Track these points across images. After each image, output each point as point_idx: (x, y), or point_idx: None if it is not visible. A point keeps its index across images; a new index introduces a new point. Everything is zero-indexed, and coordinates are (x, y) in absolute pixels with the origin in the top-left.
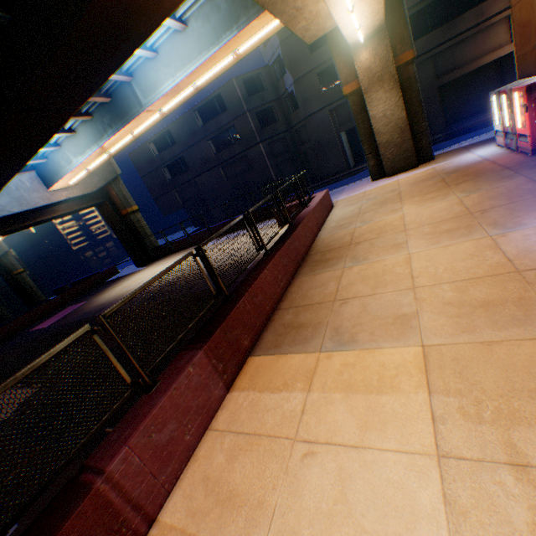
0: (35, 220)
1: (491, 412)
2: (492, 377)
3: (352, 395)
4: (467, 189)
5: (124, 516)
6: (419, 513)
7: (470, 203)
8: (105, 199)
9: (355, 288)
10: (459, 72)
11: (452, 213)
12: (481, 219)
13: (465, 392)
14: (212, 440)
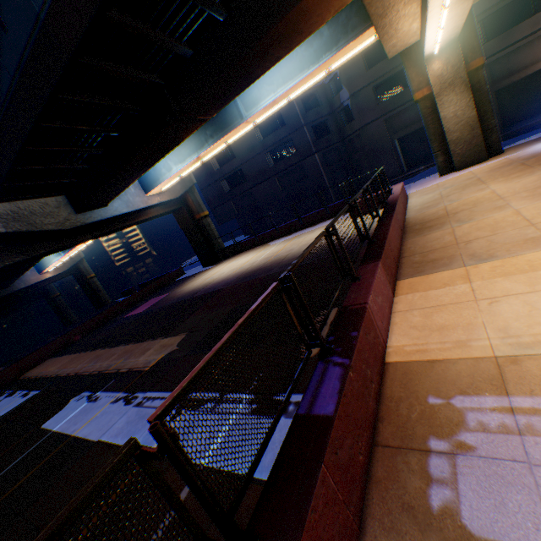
0: (134, 221)
1: None
2: None
3: (510, 276)
4: None
5: (377, 333)
6: None
7: None
8: (183, 205)
9: (473, 235)
10: (516, 77)
11: None
12: None
13: None
14: (401, 315)
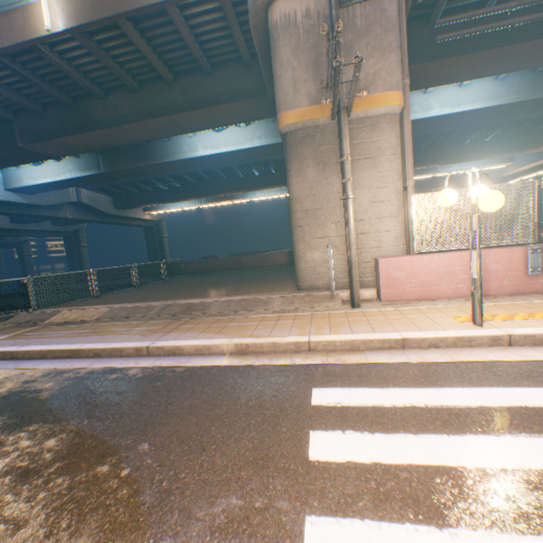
0: None
1: None
2: None
3: None
4: None
5: None
6: None
7: None
8: None
9: None
10: None
11: None
12: None
13: None
14: None
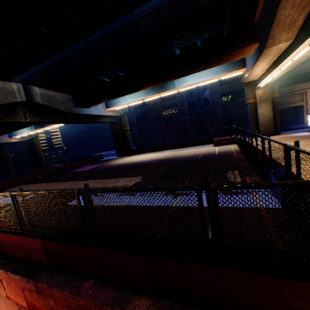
0: (95, 120)
1: None
2: None
3: None
4: (308, 140)
5: None
6: None
7: None
8: (118, 121)
9: None
10: (281, 107)
11: (309, 144)
12: None
13: None
14: None
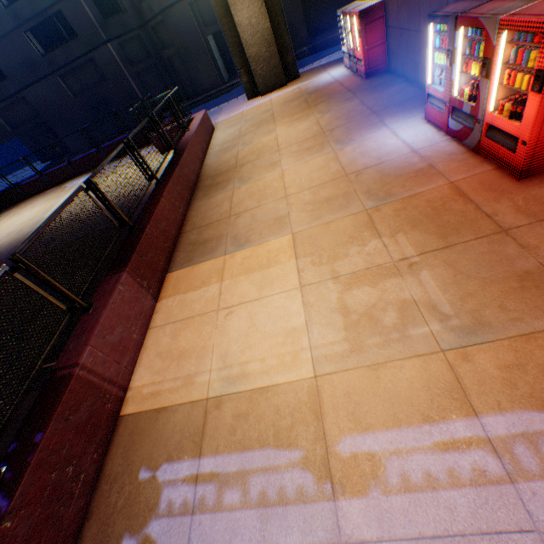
0: None
1: (326, 259)
2: (328, 241)
3: (252, 274)
4: (323, 111)
5: (105, 388)
6: (292, 314)
7: (324, 123)
8: None
9: (245, 204)
10: None
11: (312, 134)
12: (330, 137)
13: (315, 253)
14: (156, 334)
